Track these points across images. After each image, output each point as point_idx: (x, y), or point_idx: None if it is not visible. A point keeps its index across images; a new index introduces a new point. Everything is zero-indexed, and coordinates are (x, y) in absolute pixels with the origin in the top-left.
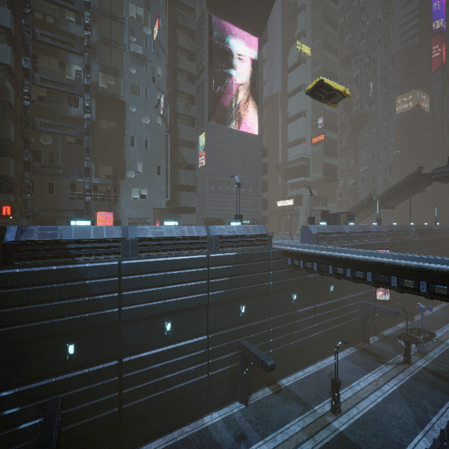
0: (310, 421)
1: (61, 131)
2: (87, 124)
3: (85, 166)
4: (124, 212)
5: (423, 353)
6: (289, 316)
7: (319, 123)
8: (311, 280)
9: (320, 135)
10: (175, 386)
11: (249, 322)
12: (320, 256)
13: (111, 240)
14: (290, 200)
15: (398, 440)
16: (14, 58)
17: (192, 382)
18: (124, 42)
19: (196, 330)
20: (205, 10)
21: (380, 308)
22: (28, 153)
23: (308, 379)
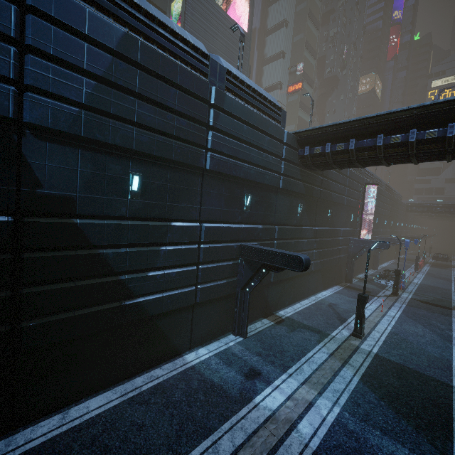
0: (335, 347)
1: None
2: None
3: None
4: None
5: (403, 288)
6: (294, 230)
7: (298, 69)
8: (317, 194)
9: (298, 82)
10: (141, 297)
11: (252, 225)
12: (364, 126)
13: None
14: None
15: (439, 356)
16: None
17: (171, 294)
18: None
19: (183, 209)
20: None
21: (370, 242)
22: None
23: (309, 310)
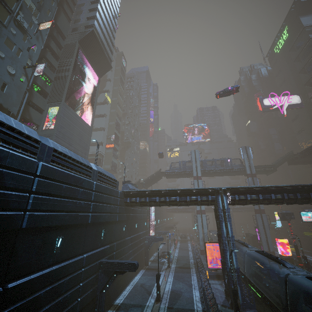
0: None
1: None
2: None
3: None
4: None
5: (171, 261)
6: (122, 242)
7: (112, 137)
8: (131, 218)
9: (112, 144)
10: None
11: (104, 246)
12: (151, 192)
13: (32, 139)
14: None
15: (189, 296)
16: None
17: (66, 311)
18: (12, 9)
19: (76, 249)
20: (77, 43)
21: (155, 238)
22: None
23: (131, 293)
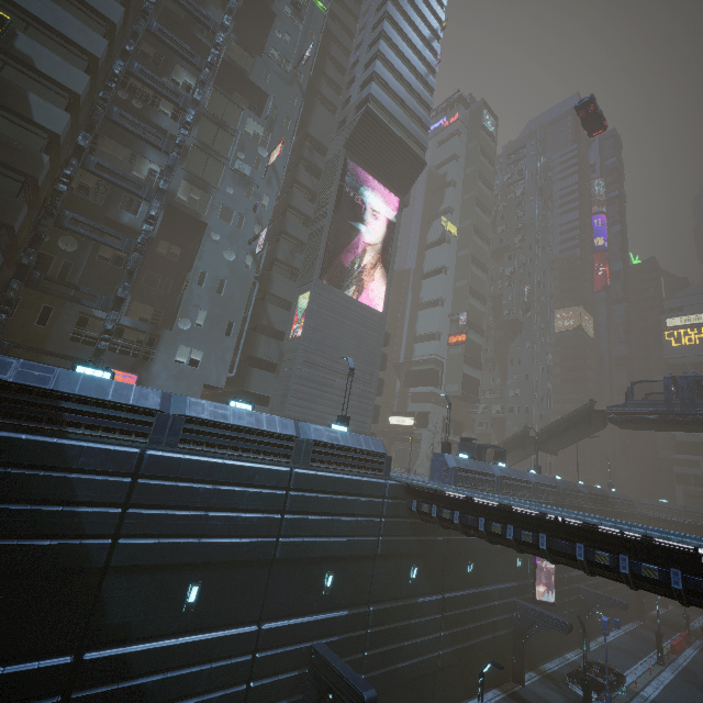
0: None
1: (99, 237)
2: (143, 238)
3: (119, 295)
4: (155, 381)
5: None
6: (402, 607)
7: (461, 318)
8: (441, 546)
9: (461, 334)
10: None
11: (334, 609)
12: (467, 500)
13: (140, 411)
14: (410, 418)
15: None
16: (68, 130)
17: None
18: (229, 156)
19: (241, 610)
20: (341, 151)
21: (543, 614)
22: (32, 254)
23: None
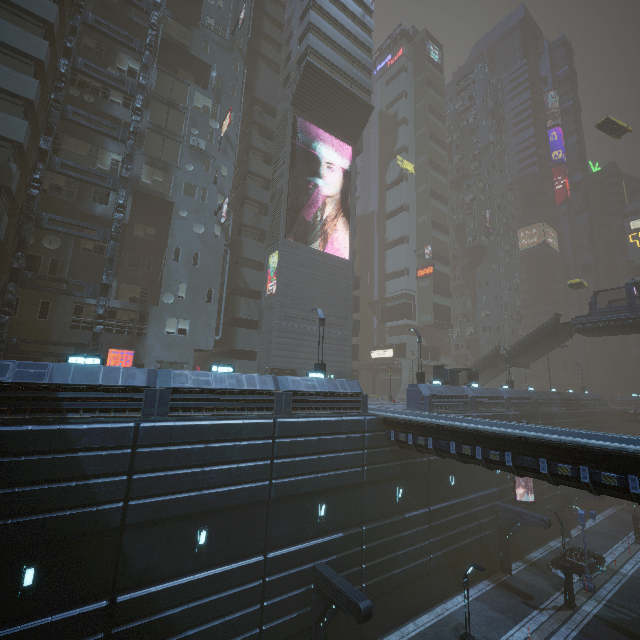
0: None
1: (76, 232)
2: (116, 226)
3: (104, 282)
4: (150, 353)
5: (591, 590)
6: (392, 523)
7: (426, 252)
8: (423, 467)
9: (428, 266)
10: None
11: (331, 533)
12: (438, 427)
13: (130, 389)
14: (390, 351)
15: None
16: (30, 136)
17: None
18: (183, 133)
19: (247, 544)
20: (289, 110)
21: (523, 514)
22: (20, 258)
23: (422, 637)
